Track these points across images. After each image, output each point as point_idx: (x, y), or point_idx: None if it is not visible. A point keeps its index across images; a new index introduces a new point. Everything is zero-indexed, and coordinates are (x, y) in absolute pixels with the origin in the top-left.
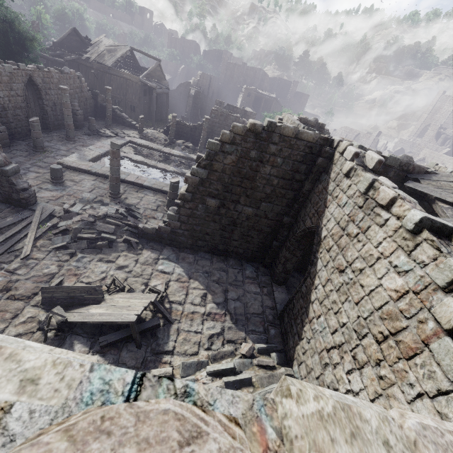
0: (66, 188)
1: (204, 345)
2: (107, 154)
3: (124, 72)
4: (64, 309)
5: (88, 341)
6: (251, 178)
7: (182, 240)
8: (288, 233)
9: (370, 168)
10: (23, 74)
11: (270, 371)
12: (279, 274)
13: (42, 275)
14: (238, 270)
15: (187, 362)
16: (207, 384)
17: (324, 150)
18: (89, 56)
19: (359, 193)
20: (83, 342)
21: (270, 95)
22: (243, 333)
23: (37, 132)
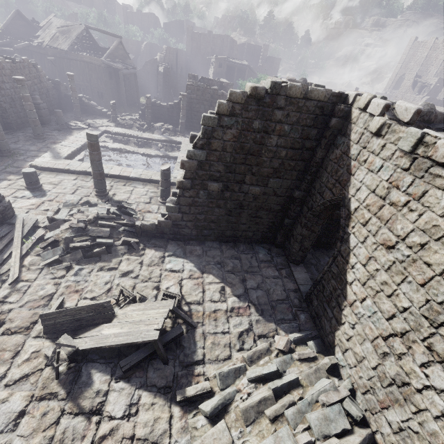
0: (46, 193)
1: (236, 346)
2: (83, 149)
3: (84, 55)
4: (71, 335)
5: (107, 367)
6: (256, 153)
7: (185, 232)
8: (301, 209)
9: (406, 121)
10: None
11: (312, 363)
12: (296, 253)
13: (38, 299)
14: (251, 255)
15: (223, 372)
16: (251, 394)
17: (338, 108)
18: (41, 41)
19: (402, 153)
20: (101, 369)
21: (242, 62)
22: (273, 324)
23: None
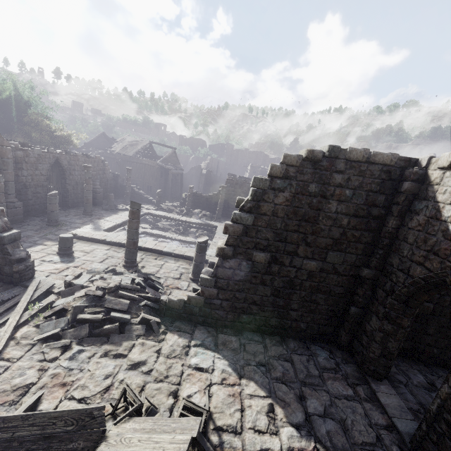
0: (74, 259)
1: None
2: (123, 225)
3: (144, 159)
4: None
5: None
6: (312, 219)
7: (219, 315)
8: (373, 293)
9: None
10: (50, 157)
11: None
12: (375, 360)
13: (9, 390)
14: (307, 357)
15: None
16: None
17: (410, 172)
18: (114, 150)
19: None
20: None
21: None
22: None
23: (53, 205)
